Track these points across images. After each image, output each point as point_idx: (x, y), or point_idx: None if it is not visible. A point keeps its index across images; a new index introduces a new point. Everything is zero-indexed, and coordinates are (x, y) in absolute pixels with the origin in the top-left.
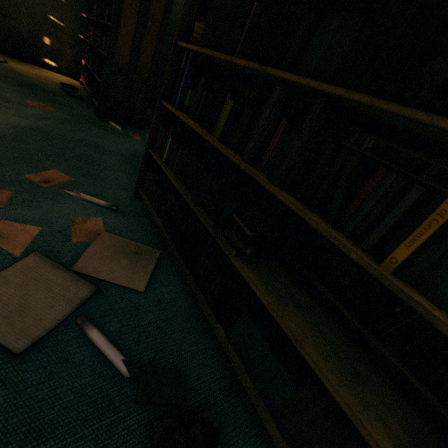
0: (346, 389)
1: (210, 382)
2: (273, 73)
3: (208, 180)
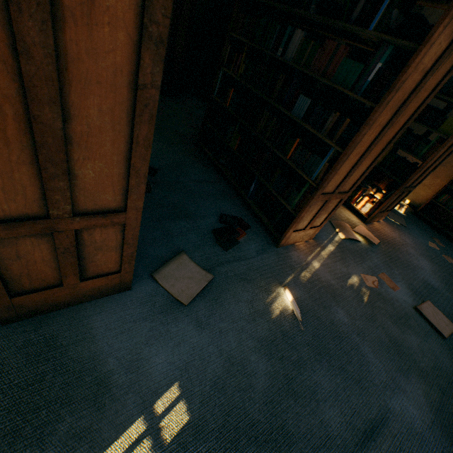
0: None
1: None
2: None
3: None
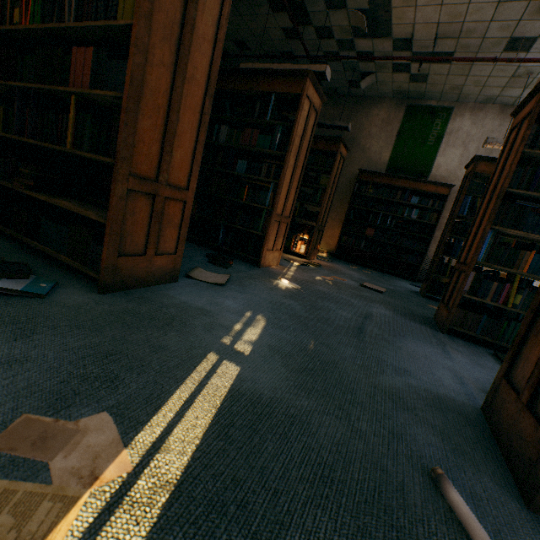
0: (80, 209)
1: (29, 263)
2: (12, 85)
3: (4, 161)
